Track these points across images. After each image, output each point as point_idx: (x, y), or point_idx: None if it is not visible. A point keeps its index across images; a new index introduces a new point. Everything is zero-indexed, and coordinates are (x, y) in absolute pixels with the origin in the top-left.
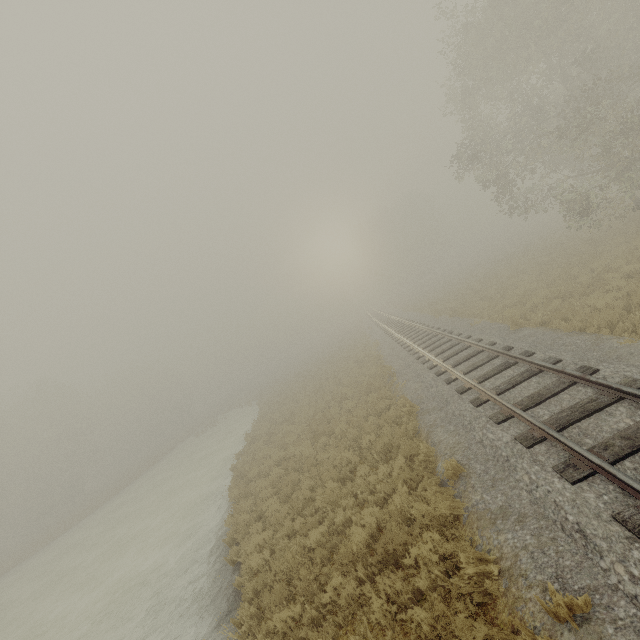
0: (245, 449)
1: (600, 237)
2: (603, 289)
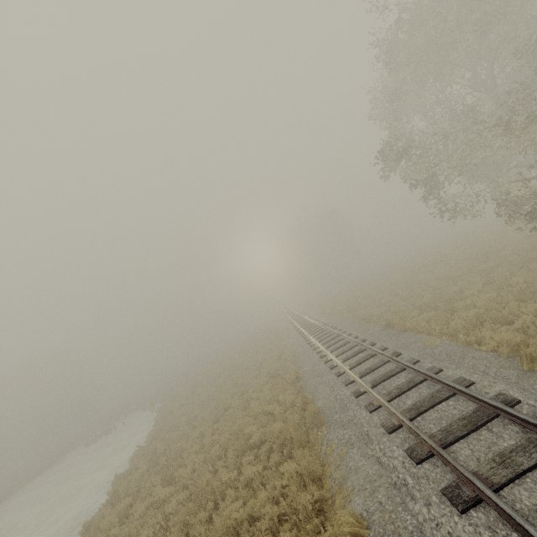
0: (95, 519)
1: None
2: None
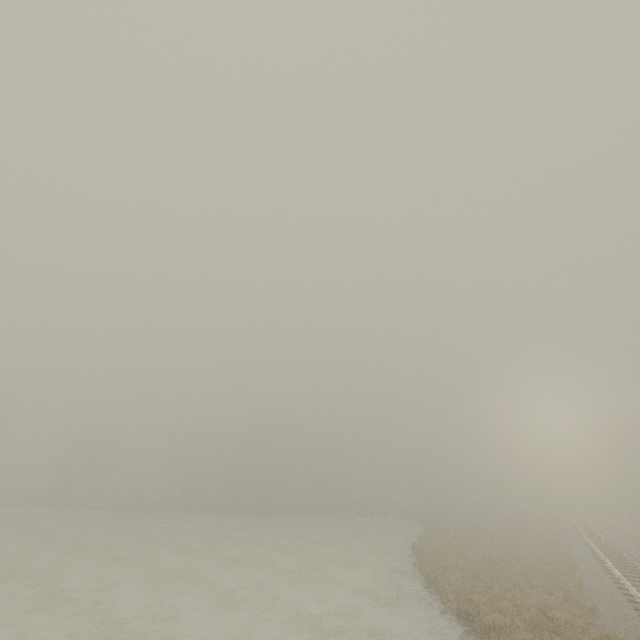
0: (423, 543)
1: None
2: None
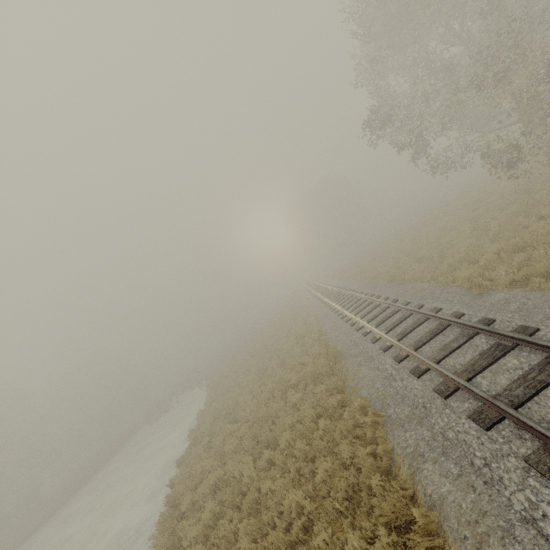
0: (185, 455)
1: (525, 187)
2: None
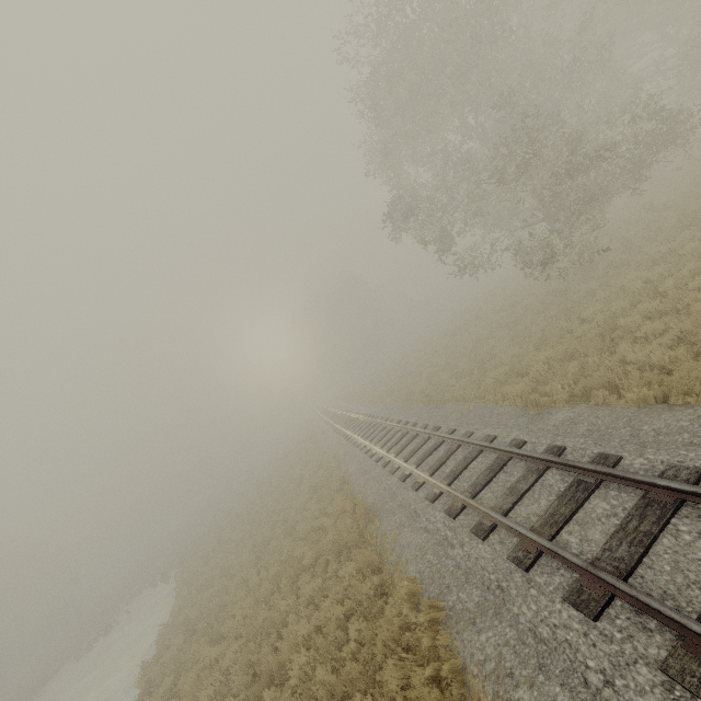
0: None
1: (558, 289)
2: (627, 338)
